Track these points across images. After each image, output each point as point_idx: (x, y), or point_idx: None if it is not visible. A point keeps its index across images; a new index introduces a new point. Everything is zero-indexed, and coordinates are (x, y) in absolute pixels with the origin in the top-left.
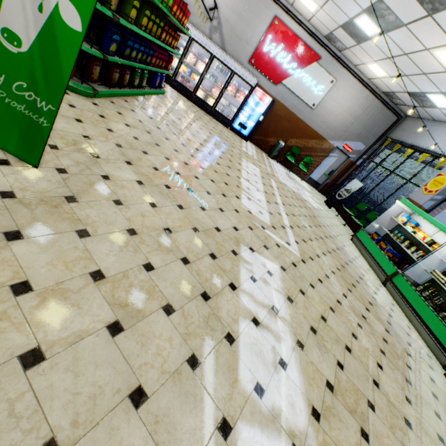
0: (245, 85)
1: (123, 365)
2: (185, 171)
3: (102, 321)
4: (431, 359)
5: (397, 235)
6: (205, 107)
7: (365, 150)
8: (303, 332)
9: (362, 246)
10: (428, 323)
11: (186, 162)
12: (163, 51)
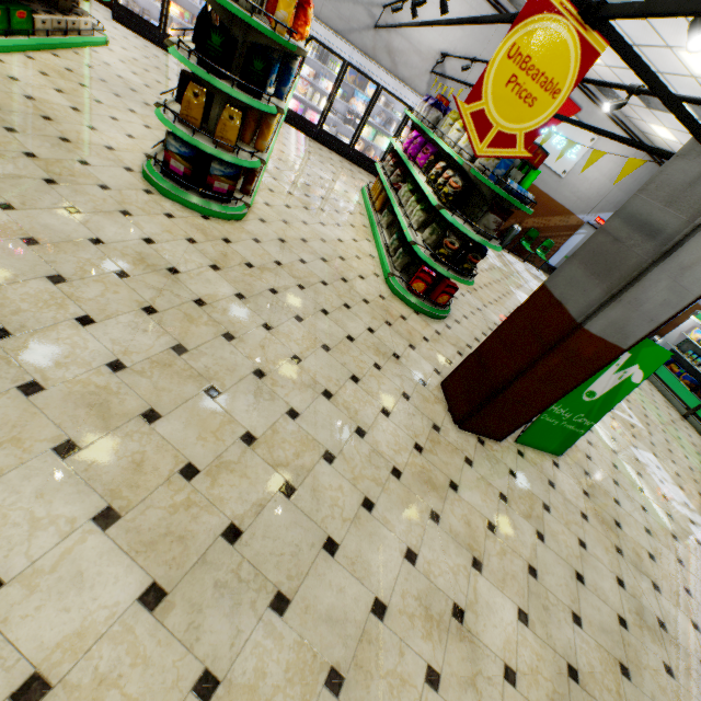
0: None
1: (699, 581)
2: None
3: (675, 560)
4: None
5: (692, 357)
6: None
7: None
8: None
9: None
10: None
11: None
12: None
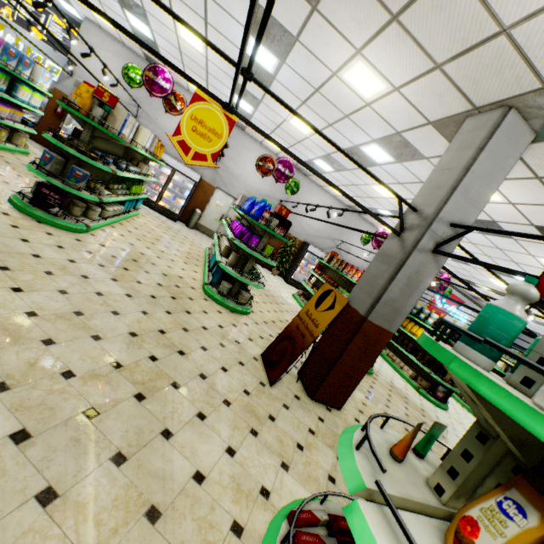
0: None
1: None
2: None
3: None
4: None
5: None
6: None
7: None
8: None
9: None
10: None
11: None
12: None
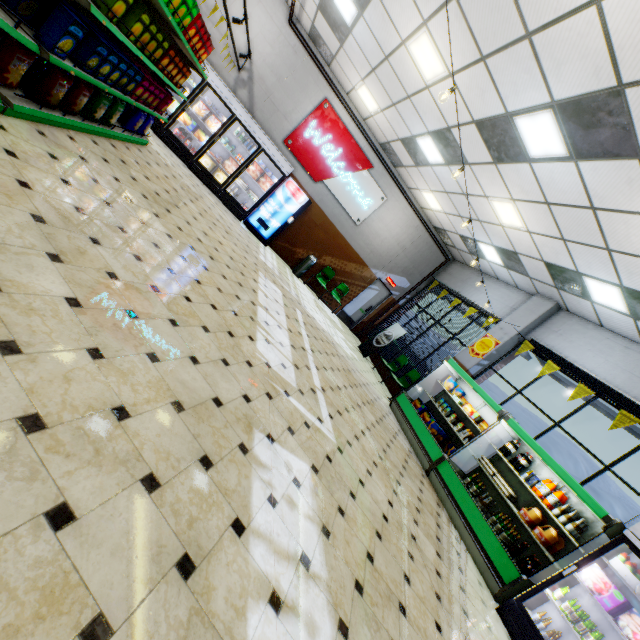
0: (275, 170)
1: None
2: (169, 284)
3: None
4: (482, 588)
5: (443, 406)
6: (211, 183)
7: (410, 288)
8: (346, 596)
9: (403, 416)
10: (478, 533)
11: (172, 268)
12: (158, 83)
